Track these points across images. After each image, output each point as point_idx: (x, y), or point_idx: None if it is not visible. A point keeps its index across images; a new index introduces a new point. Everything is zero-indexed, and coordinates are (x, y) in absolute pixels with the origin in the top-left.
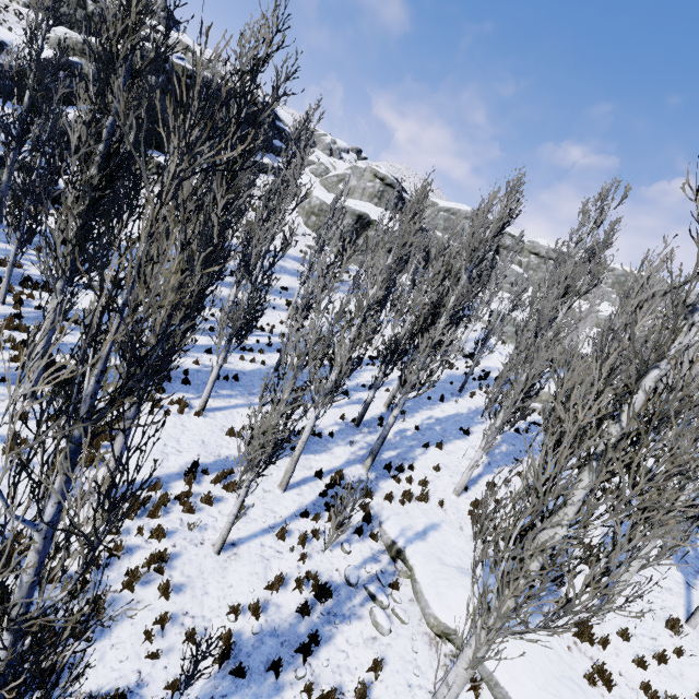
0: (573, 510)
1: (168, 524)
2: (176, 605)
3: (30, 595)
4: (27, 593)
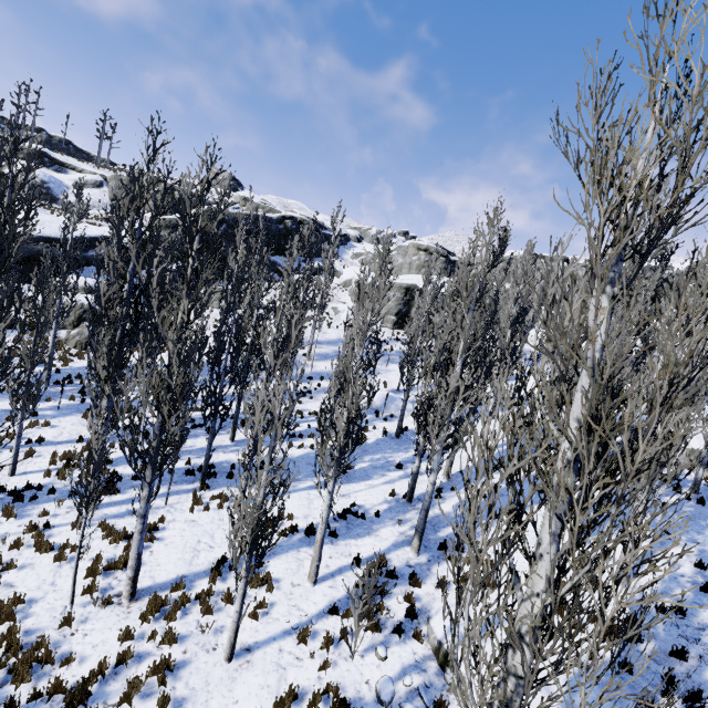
0: (545, 568)
1: (184, 627)
2: None
3: None
4: None
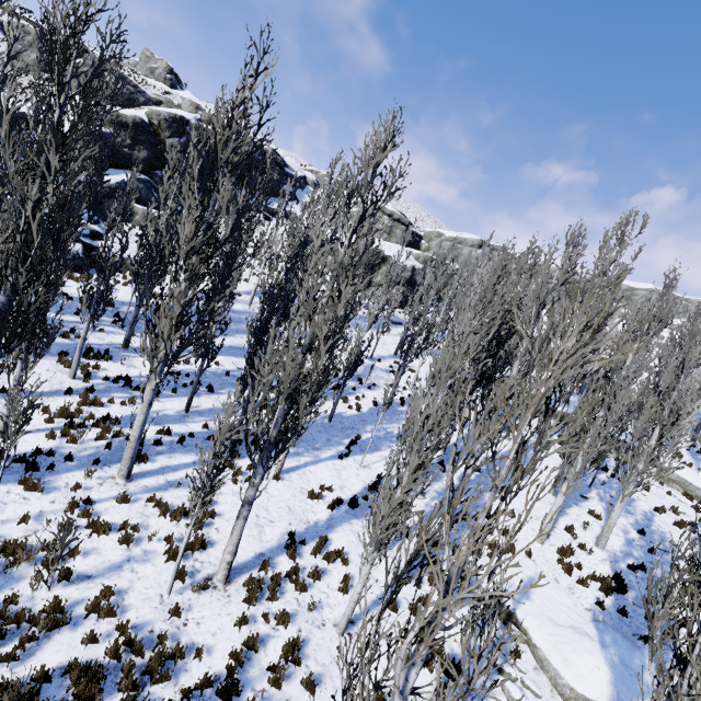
0: None
1: (287, 606)
2: (322, 700)
3: None
4: None
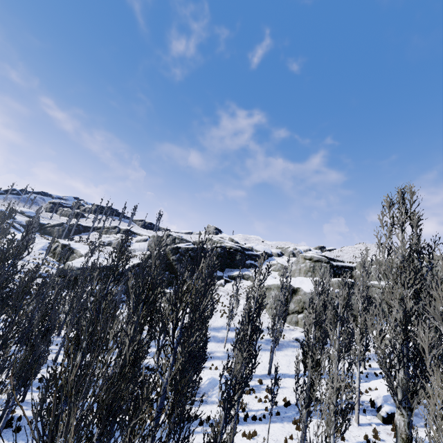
0: None
1: None
2: None
3: None
4: None
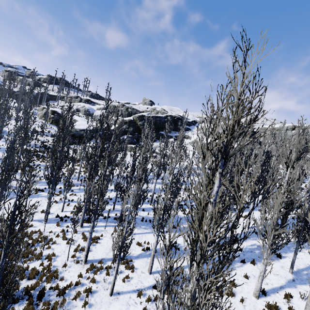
0: (193, 281)
1: (99, 278)
2: None
3: (2, 263)
4: (2, 262)
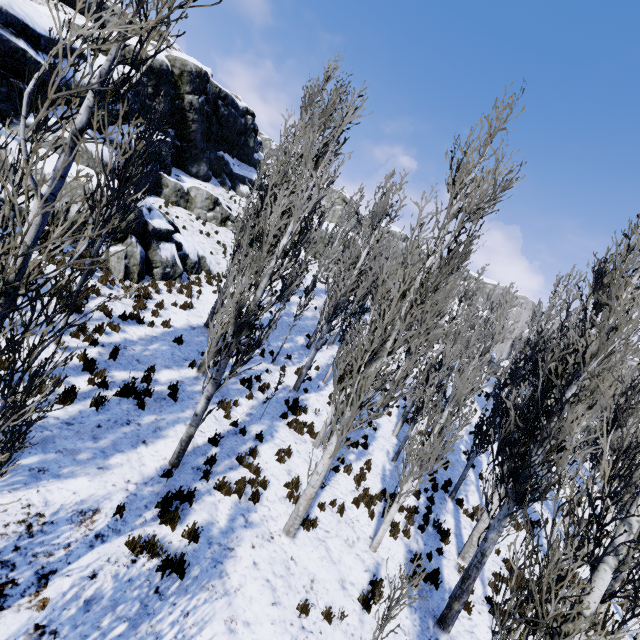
0: None
1: None
2: None
3: None
4: None
